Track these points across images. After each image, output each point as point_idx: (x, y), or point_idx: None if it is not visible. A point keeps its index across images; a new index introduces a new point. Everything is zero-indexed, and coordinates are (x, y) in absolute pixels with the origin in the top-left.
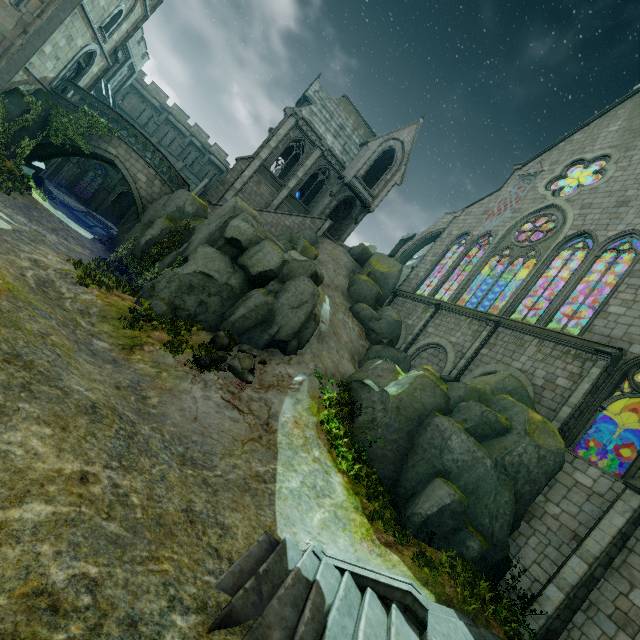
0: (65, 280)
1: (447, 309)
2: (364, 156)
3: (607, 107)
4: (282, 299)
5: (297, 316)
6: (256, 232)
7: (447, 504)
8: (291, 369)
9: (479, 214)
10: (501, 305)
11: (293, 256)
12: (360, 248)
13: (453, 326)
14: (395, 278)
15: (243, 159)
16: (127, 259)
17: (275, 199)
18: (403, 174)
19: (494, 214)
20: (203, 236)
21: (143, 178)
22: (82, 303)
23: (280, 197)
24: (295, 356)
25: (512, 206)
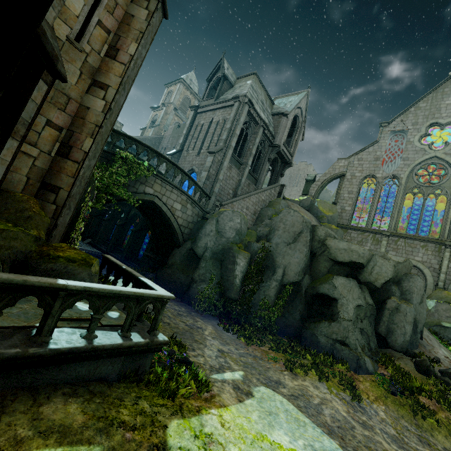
0: (364, 413)
1: (397, 237)
2: (287, 126)
3: (436, 86)
4: (414, 301)
5: (424, 308)
6: (369, 251)
7: None
8: (438, 350)
9: (372, 160)
10: (360, 206)
11: (395, 260)
12: (308, 201)
13: (411, 249)
14: (337, 217)
15: (218, 151)
16: (219, 303)
17: (242, 178)
18: (303, 133)
19: (387, 161)
20: (299, 260)
21: (178, 207)
22: (401, 428)
23: (245, 175)
24: (423, 335)
25: (399, 155)
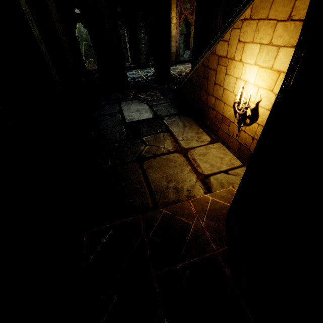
0: None
1: None
2: None
3: None
4: None
5: None
6: None
7: (84, 48)
8: None
9: None
10: None
11: None
12: None
13: None
14: None
15: None
16: None
17: None
18: None
19: None
20: None
21: None
22: None
23: None
24: None
25: None
